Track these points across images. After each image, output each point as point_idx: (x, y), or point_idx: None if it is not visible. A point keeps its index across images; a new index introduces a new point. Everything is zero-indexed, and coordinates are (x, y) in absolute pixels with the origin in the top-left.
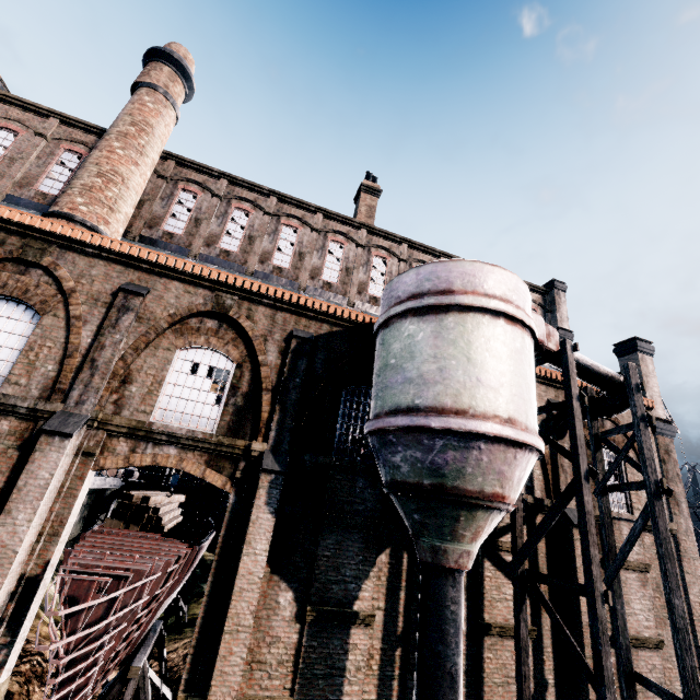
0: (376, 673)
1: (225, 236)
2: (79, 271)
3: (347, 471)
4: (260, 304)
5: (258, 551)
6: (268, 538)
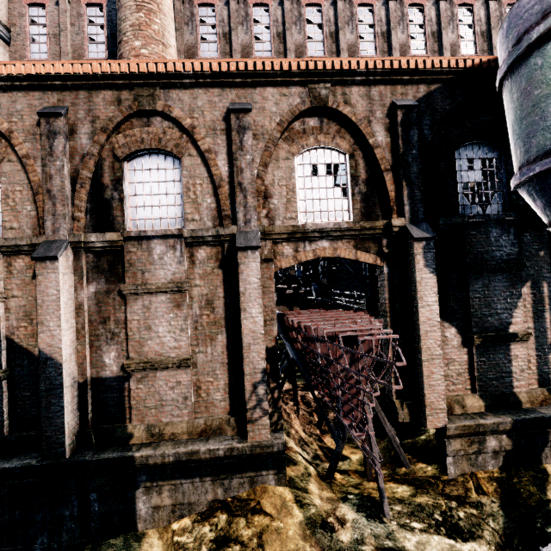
0: (535, 371)
1: (255, 44)
2: (187, 107)
3: (479, 226)
4: (352, 85)
5: (430, 303)
6: (435, 292)
